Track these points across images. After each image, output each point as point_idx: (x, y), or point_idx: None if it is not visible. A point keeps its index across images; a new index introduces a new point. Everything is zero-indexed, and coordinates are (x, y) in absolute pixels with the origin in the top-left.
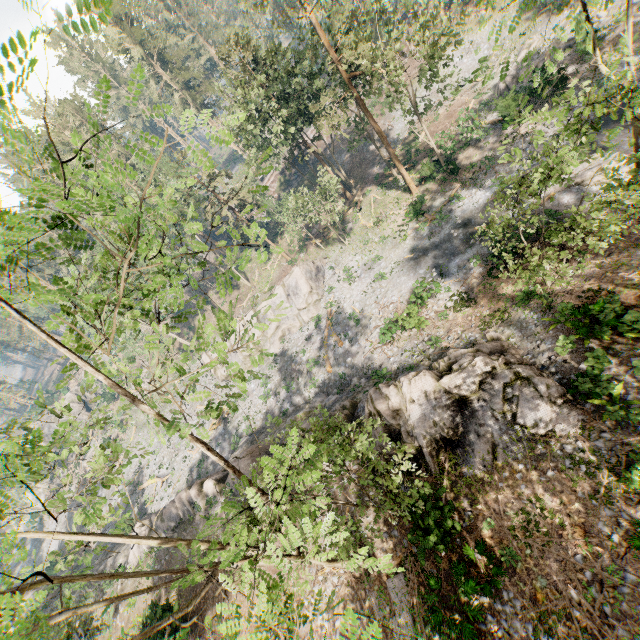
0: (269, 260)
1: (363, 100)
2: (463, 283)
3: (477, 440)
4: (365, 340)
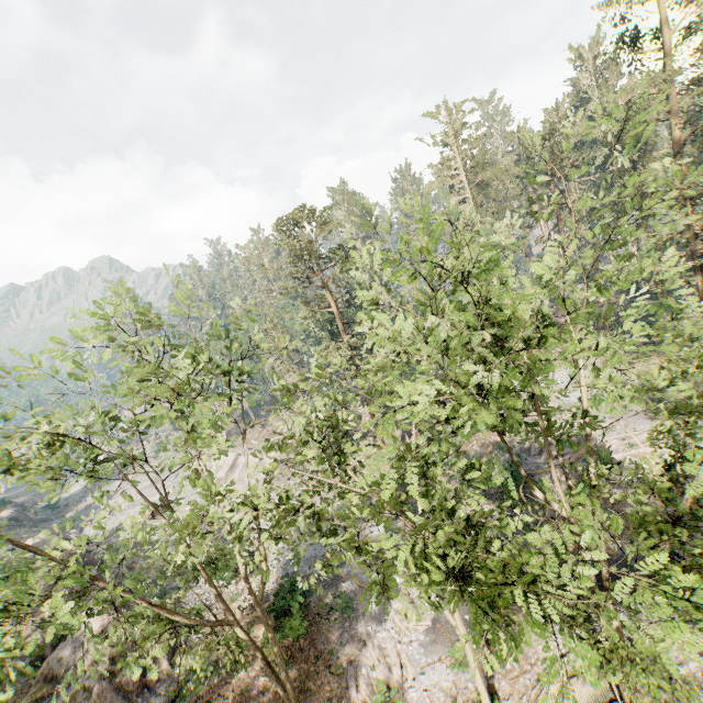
0: None
1: None
2: (274, 588)
3: (45, 701)
4: None
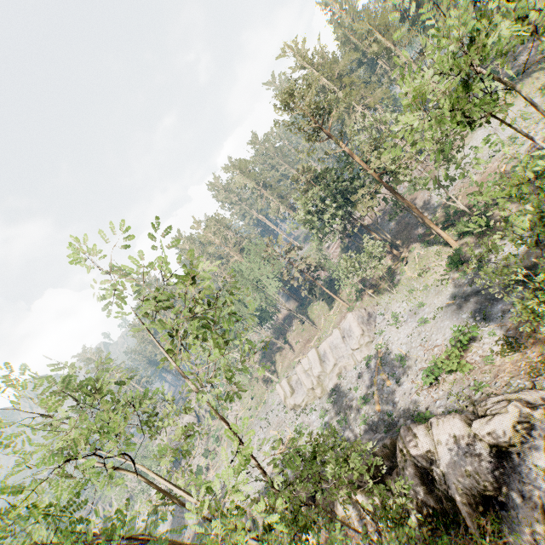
0: (332, 308)
1: (392, 187)
2: (508, 327)
3: (520, 502)
4: (411, 381)
